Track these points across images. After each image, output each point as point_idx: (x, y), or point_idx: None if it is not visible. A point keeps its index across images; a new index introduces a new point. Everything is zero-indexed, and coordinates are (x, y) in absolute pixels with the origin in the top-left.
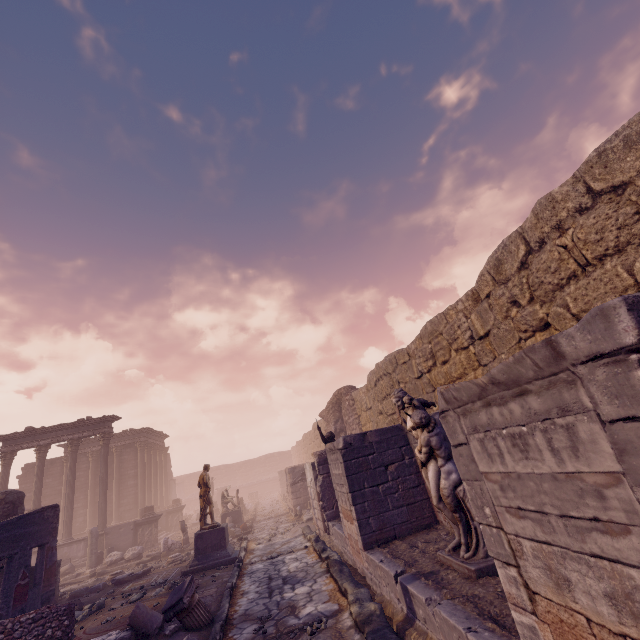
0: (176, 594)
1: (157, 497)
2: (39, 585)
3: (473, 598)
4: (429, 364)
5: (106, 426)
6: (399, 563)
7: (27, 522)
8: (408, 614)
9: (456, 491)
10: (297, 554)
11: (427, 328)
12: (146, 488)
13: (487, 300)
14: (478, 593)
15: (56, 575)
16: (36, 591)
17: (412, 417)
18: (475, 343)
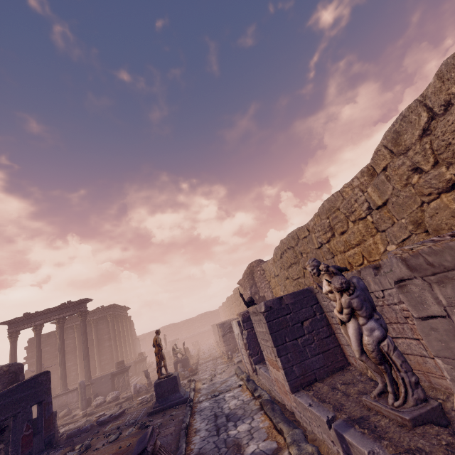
0: (141, 443)
1: (127, 352)
2: (41, 432)
3: (419, 453)
4: (328, 236)
5: (82, 306)
6: (327, 408)
7: (25, 387)
8: None
9: (380, 346)
10: (234, 392)
11: (325, 206)
12: (118, 347)
13: (384, 173)
14: (422, 446)
15: (54, 422)
16: (39, 437)
17: (332, 283)
18: (372, 213)
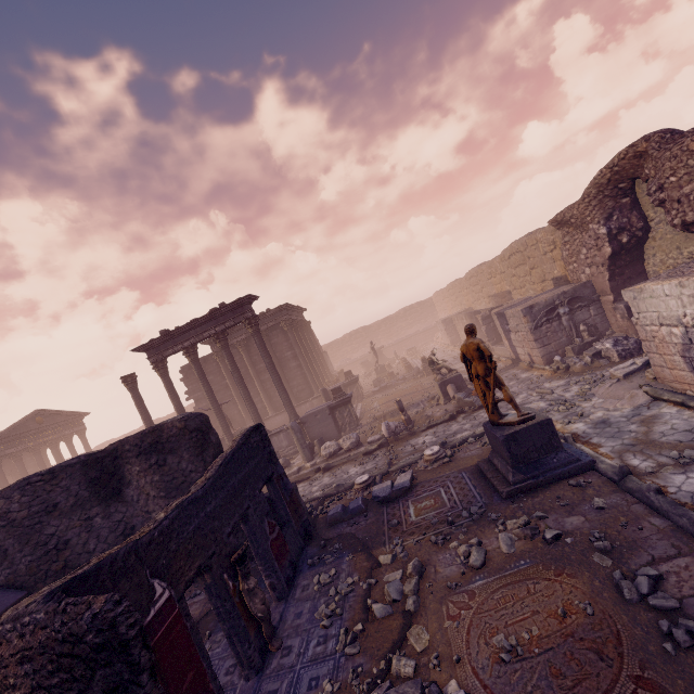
0: None
1: (321, 372)
2: (289, 522)
3: None
4: None
5: (246, 310)
6: None
7: (237, 463)
8: None
9: None
10: None
11: None
12: (309, 367)
13: None
14: None
15: (299, 502)
16: (291, 532)
17: None
18: None
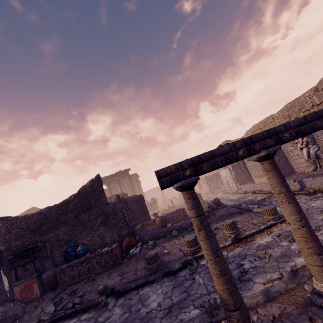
0: (215, 201)
1: None
2: None
3: None
4: (287, 120)
5: (127, 173)
6: (292, 179)
7: None
8: (301, 187)
9: (316, 153)
10: (231, 196)
11: (287, 106)
12: None
13: (322, 90)
14: None
15: None
16: None
17: None
18: (314, 107)
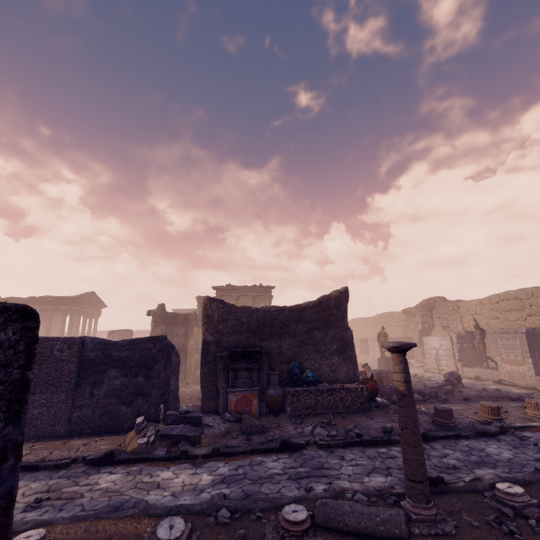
0: (453, 375)
1: None
2: None
3: None
4: None
5: (270, 292)
6: None
7: None
8: None
9: None
10: None
11: None
12: None
13: None
14: None
15: None
16: None
17: None
18: None
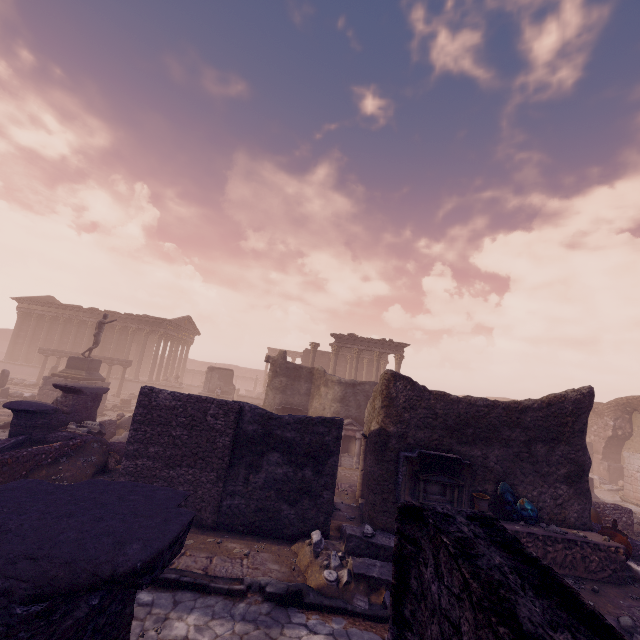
0: None
1: None
2: None
3: None
4: None
5: (402, 350)
6: None
7: None
8: None
9: None
10: None
11: None
12: None
13: None
14: None
15: None
16: None
17: None
18: None
